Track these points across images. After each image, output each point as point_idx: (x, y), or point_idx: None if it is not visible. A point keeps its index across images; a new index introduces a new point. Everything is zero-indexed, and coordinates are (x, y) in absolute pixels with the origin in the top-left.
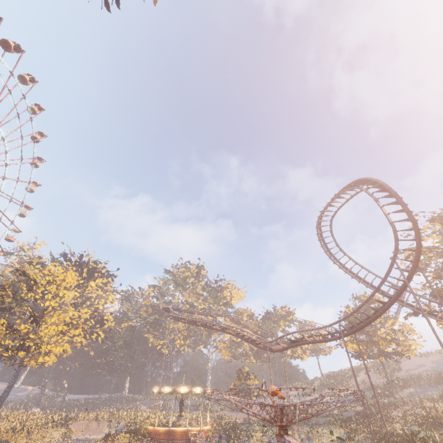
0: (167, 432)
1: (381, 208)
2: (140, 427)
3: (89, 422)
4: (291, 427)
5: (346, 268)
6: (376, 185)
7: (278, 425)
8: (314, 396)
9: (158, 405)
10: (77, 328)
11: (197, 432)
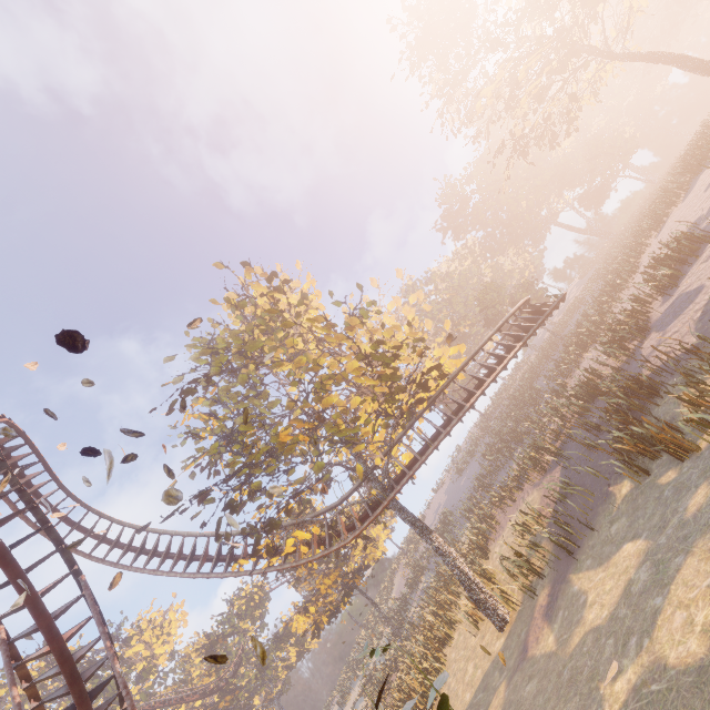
0: None
1: None
2: None
3: None
4: None
5: (147, 553)
6: None
7: None
8: (349, 699)
9: None
10: None
11: None
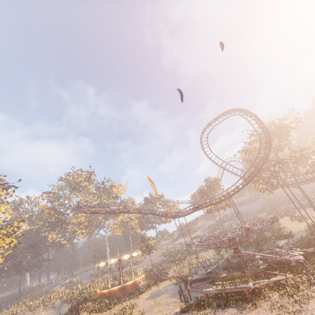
0: (120, 288)
1: (252, 125)
2: (88, 296)
3: (23, 314)
4: (184, 258)
5: (215, 162)
6: (247, 113)
7: (236, 247)
8: (179, 240)
9: (68, 282)
10: (8, 237)
11: (140, 280)
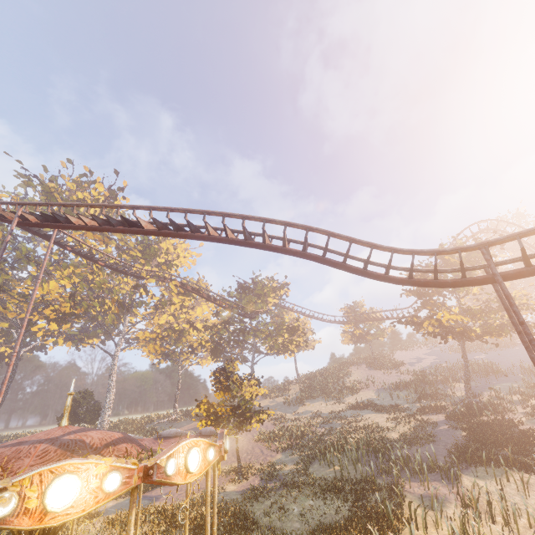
0: None
1: None
2: None
3: None
4: (393, 488)
5: None
6: None
7: None
8: (310, 406)
9: None
10: None
11: None
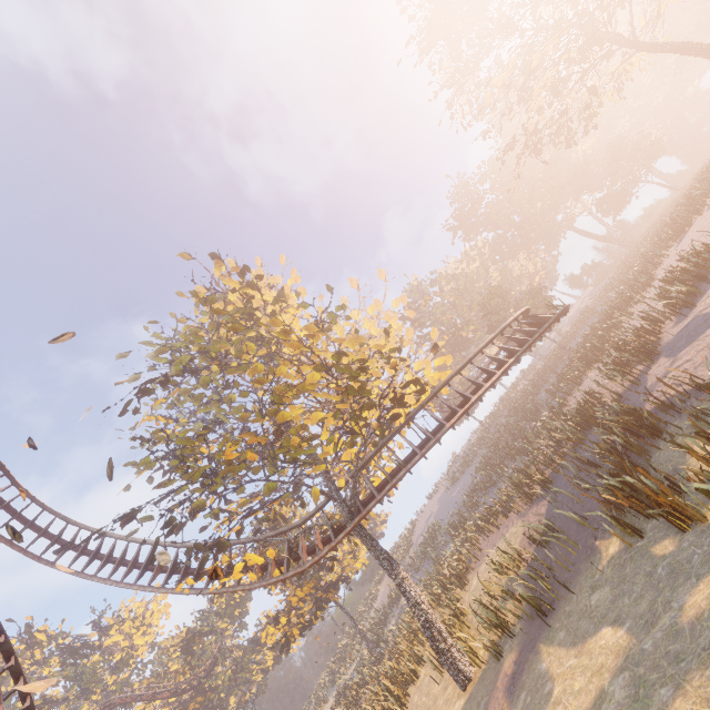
0: None
1: None
2: None
3: None
4: None
5: (102, 558)
6: None
7: None
8: (323, 709)
9: None
10: None
11: None
